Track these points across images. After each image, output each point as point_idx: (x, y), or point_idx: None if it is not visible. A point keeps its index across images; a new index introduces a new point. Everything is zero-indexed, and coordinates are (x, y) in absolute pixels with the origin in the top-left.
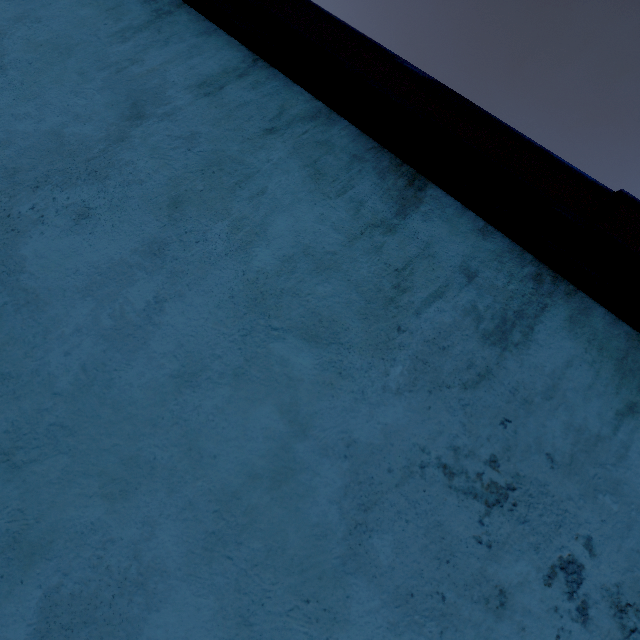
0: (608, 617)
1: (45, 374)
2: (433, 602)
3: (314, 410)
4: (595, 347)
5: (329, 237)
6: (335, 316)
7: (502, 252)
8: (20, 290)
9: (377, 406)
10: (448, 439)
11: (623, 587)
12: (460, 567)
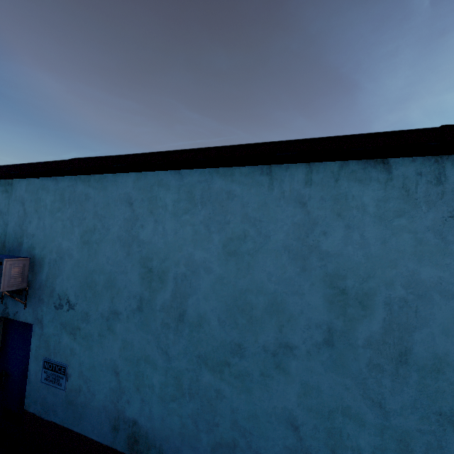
0: None
1: (358, 262)
2: None
3: (414, 228)
4: None
5: (379, 193)
6: (399, 208)
7: (422, 162)
8: (333, 255)
9: (426, 217)
10: (446, 211)
11: None
12: None
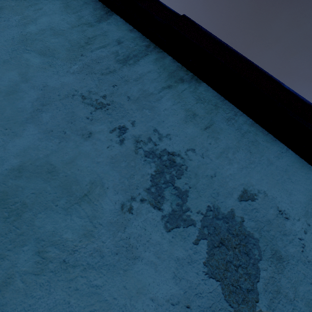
0: (131, 143)
1: None
2: (60, 134)
3: (34, 75)
4: (162, 68)
5: (64, 25)
6: (56, 49)
7: (136, 37)
8: None
9: (62, 76)
10: (88, 88)
11: (142, 136)
12: (76, 125)
